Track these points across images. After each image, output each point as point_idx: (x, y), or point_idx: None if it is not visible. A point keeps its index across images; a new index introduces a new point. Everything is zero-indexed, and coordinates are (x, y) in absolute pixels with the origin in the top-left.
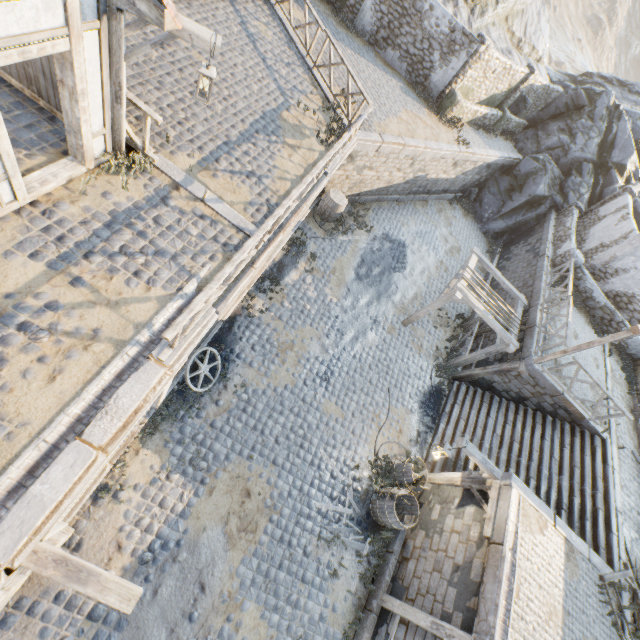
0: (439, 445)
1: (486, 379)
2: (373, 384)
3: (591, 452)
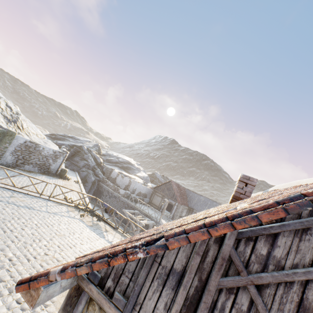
0: None
1: None
2: None
3: None
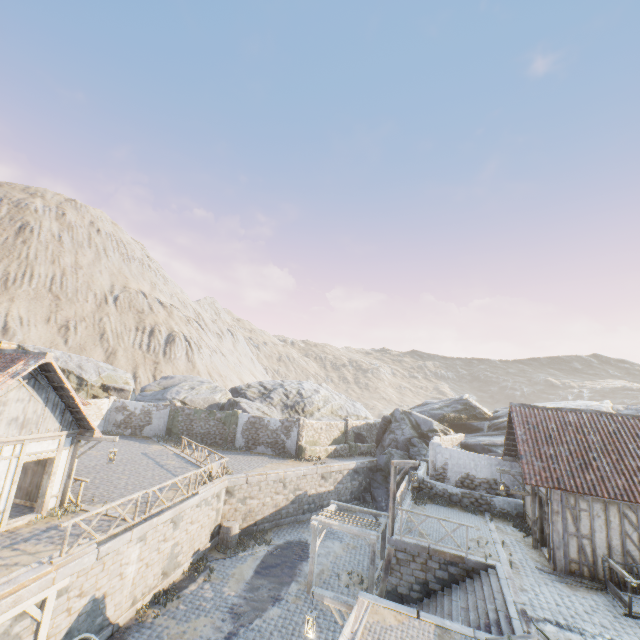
0: None
1: (390, 589)
2: None
3: (489, 582)
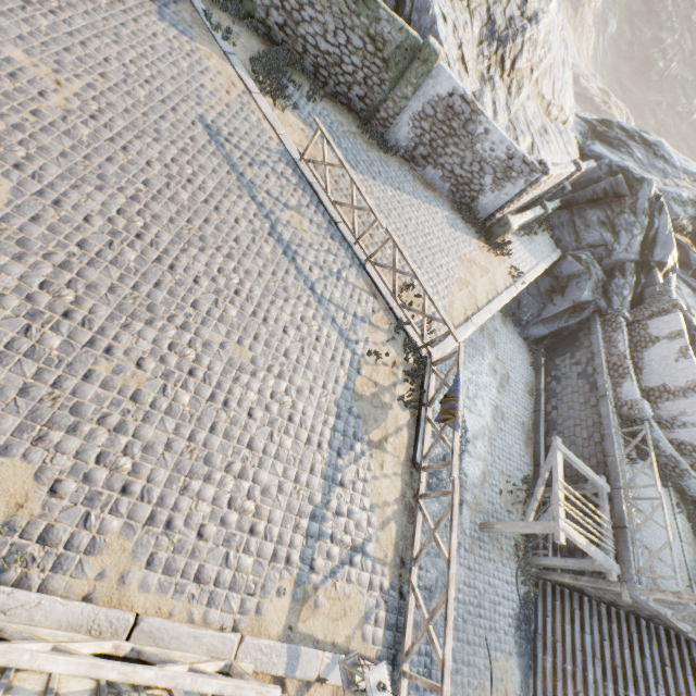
0: (543, 687)
1: (577, 586)
2: (471, 643)
3: (691, 665)
